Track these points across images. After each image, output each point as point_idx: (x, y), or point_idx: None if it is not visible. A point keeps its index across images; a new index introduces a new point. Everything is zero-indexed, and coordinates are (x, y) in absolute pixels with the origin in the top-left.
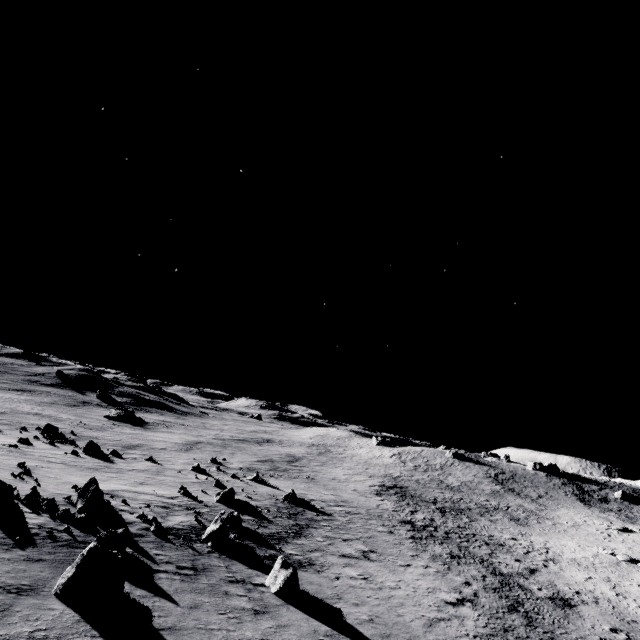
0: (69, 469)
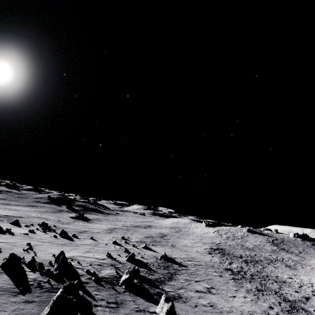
0: (52, 245)
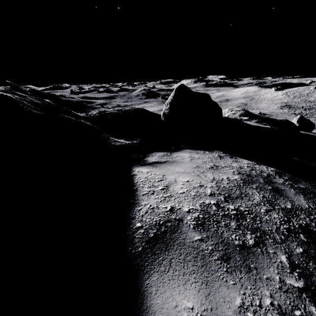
0: None
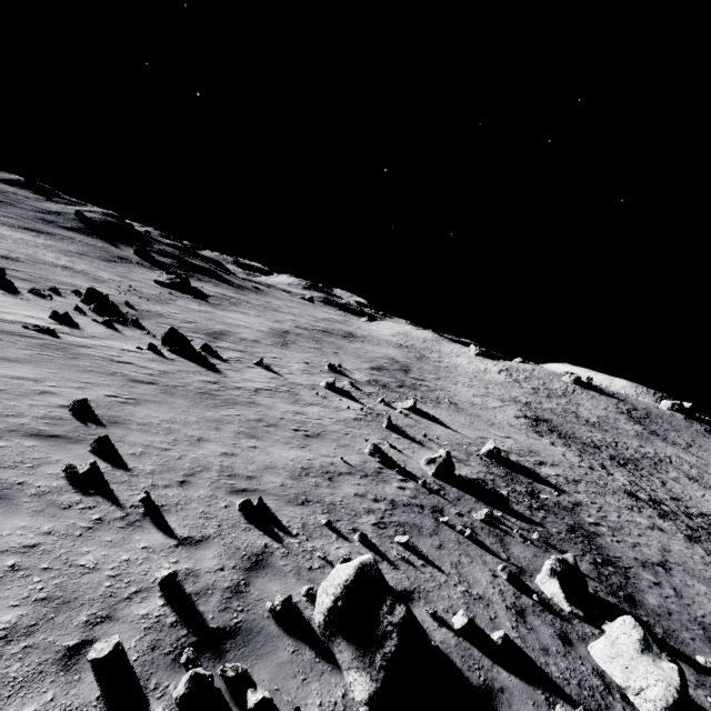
0: (173, 402)
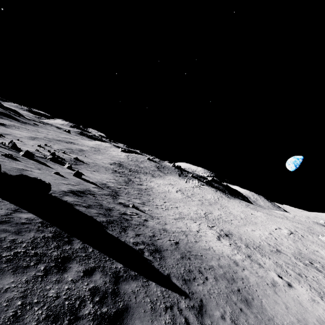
0: None
